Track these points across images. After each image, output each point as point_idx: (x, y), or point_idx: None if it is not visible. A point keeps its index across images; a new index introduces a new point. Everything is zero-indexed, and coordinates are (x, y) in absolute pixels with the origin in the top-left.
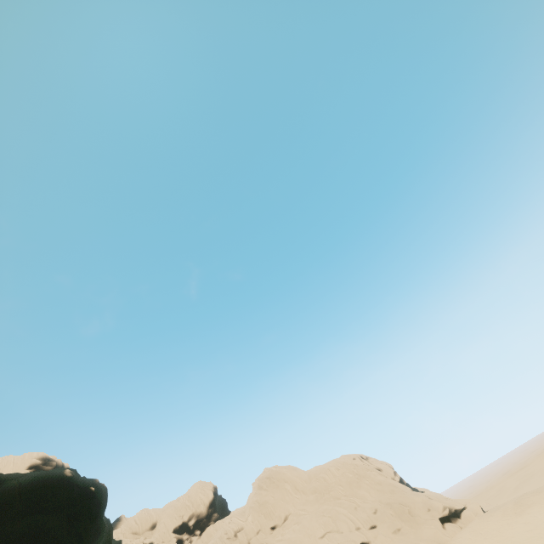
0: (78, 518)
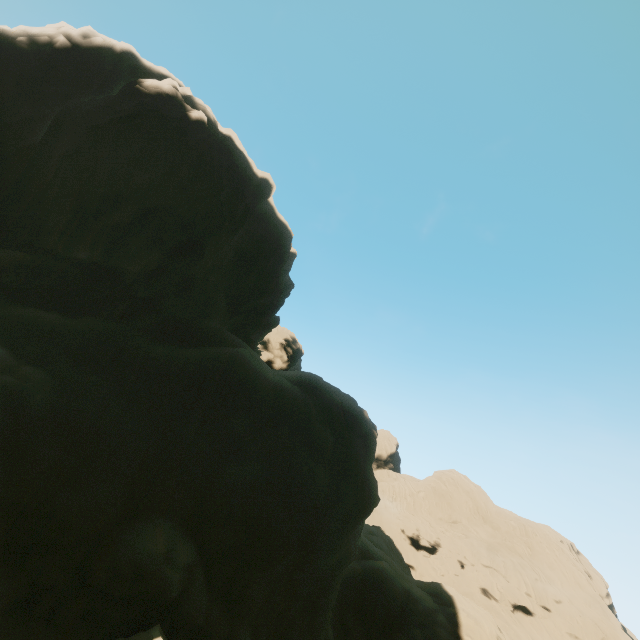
0: (370, 450)
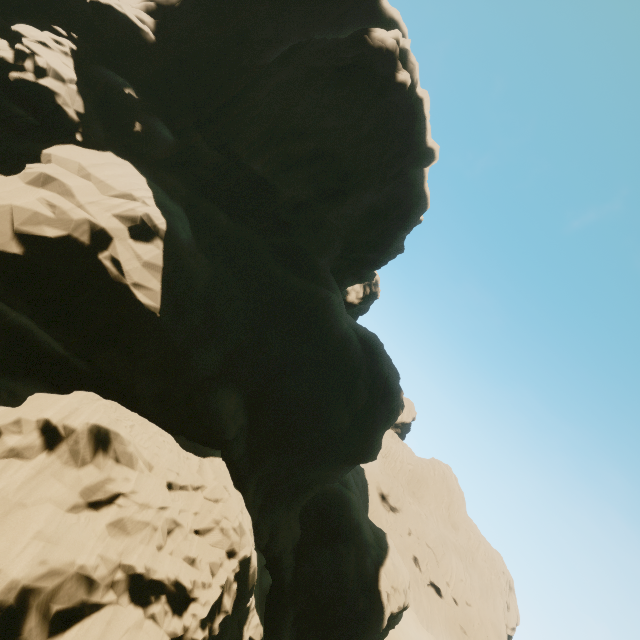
0: (389, 422)
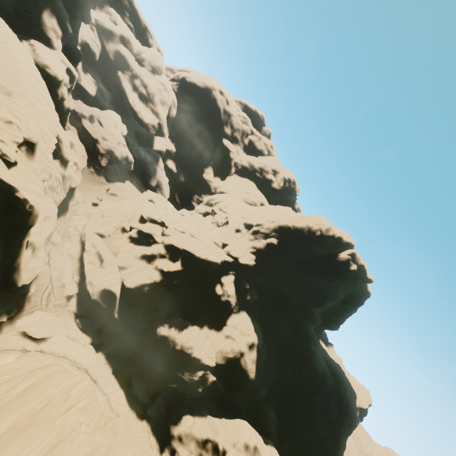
0: (350, 431)
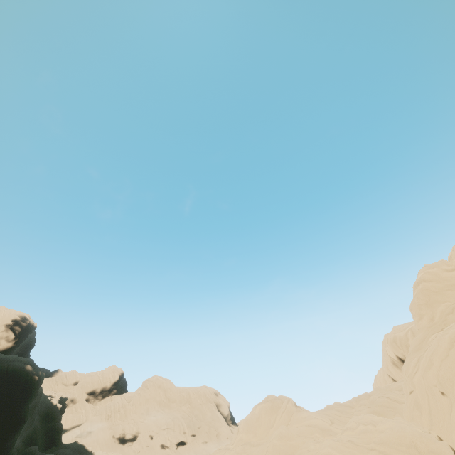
0: (27, 390)
